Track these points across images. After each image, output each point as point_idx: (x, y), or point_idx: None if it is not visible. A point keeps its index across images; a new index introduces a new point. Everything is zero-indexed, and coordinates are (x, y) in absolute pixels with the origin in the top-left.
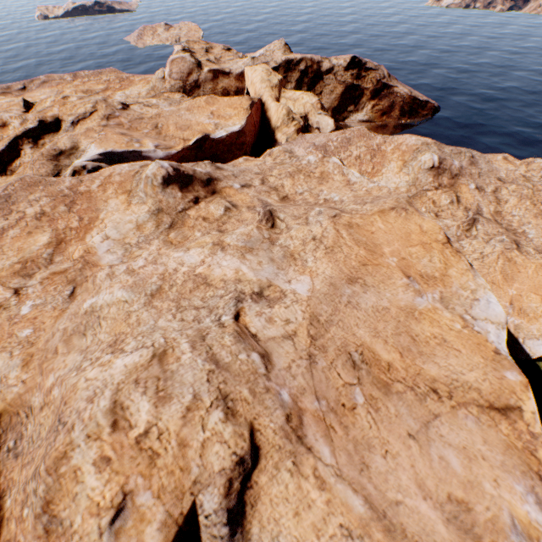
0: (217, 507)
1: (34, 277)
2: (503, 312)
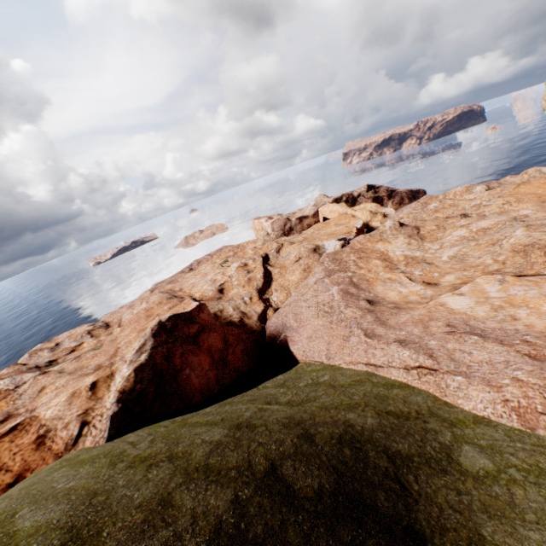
0: None
1: (399, 268)
2: None
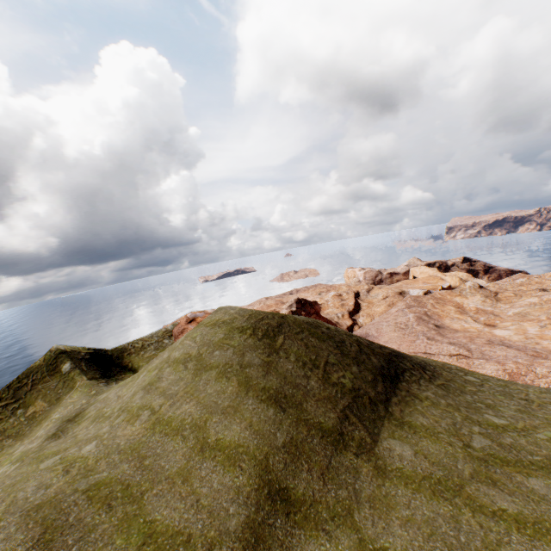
0: None
1: (468, 314)
2: None
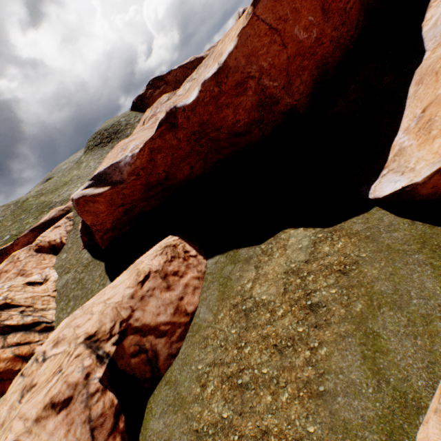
0: None
1: None
2: (208, 75)
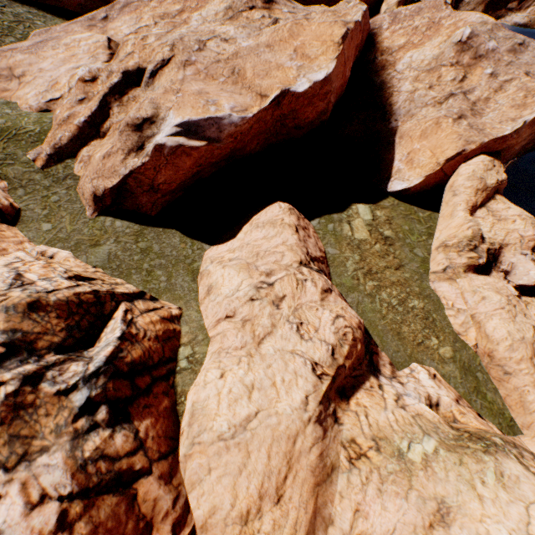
0: (151, 70)
1: (164, 21)
2: (320, 78)
